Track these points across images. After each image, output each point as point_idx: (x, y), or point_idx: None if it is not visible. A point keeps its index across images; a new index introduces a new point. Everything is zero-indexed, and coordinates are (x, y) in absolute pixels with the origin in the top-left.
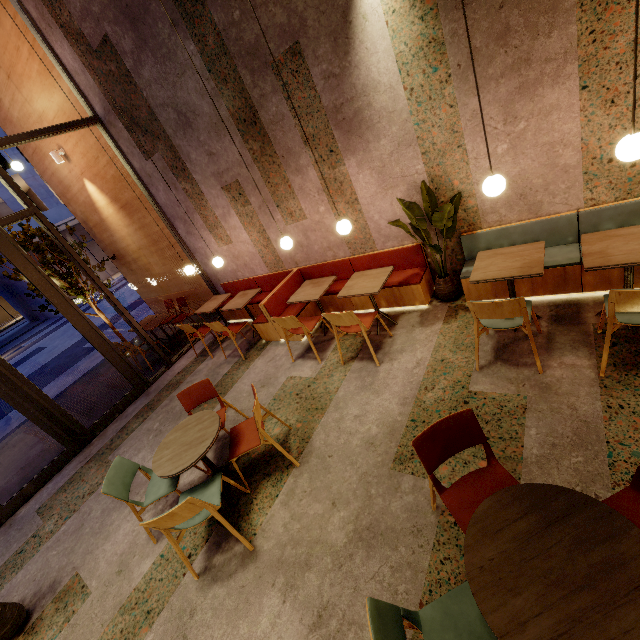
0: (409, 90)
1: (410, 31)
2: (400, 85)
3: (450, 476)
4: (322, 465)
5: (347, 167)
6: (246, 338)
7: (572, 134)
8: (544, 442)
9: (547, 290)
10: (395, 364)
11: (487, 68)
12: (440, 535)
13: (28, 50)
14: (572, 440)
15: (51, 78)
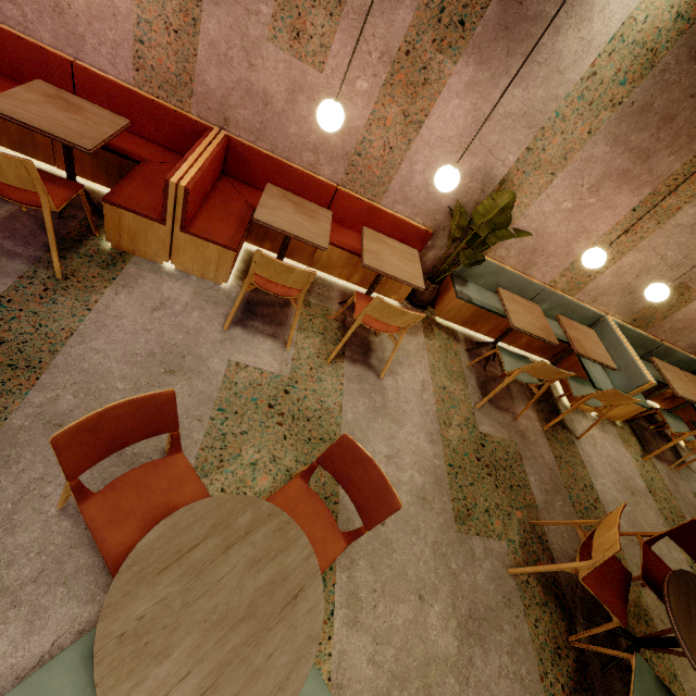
0: (593, 71)
1: (662, 12)
2: (595, 54)
3: (505, 531)
4: (379, 541)
5: (455, 70)
6: (27, 209)
7: (597, 233)
8: (541, 489)
9: (497, 336)
10: (400, 381)
11: (635, 132)
12: (524, 598)
13: None
14: (552, 486)
15: None
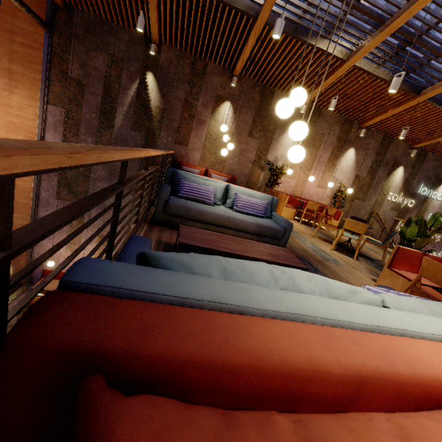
0: None
1: None
2: None
3: None
4: None
5: None
6: None
7: None
8: None
9: None
10: None
11: None
12: None
13: (19, 114)
14: None
15: (22, 131)
